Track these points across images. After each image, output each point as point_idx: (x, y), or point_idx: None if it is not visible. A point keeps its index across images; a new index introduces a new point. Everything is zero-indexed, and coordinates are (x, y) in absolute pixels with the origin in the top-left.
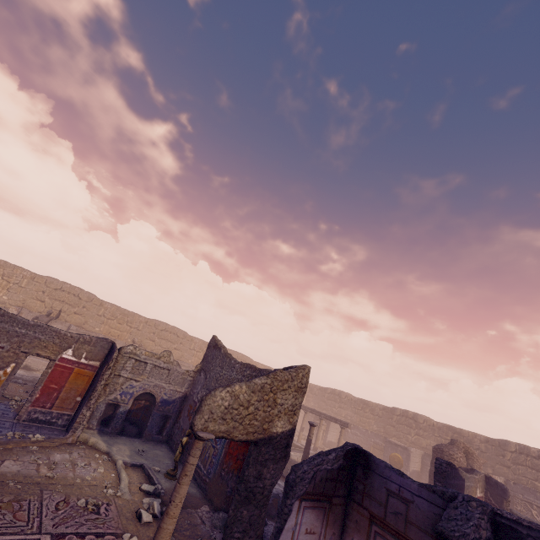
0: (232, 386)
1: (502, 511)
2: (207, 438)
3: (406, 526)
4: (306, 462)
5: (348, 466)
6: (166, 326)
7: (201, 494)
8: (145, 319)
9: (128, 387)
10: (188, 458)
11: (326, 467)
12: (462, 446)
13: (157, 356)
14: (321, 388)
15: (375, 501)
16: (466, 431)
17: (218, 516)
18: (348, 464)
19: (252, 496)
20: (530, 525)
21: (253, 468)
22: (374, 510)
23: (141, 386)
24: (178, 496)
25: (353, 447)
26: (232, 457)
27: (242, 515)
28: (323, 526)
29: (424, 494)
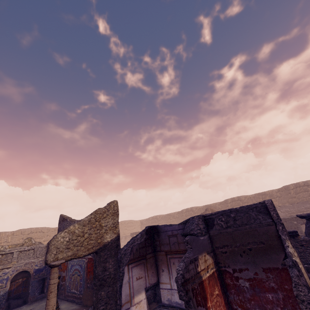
0: (68, 228)
1: (206, 214)
2: (59, 263)
3: (179, 245)
4: (125, 245)
5: (149, 237)
6: (31, 230)
7: (79, 307)
8: (11, 232)
9: (2, 275)
10: (50, 282)
11: (138, 243)
12: (210, 209)
13: (20, 245)
14: (147, 219)
15: (165, 245)
16: (212, 204)
17: (92, 309)
18: (149, 236)
19: (104, 282)
20: (215, 213)
21: (99, 267)
22: (166, 249)
23: (13, 269)
24: (49, 307)
25: (149, 227)
26: (91, 273)
27: (101, 296)
28: (146, 272)
29: (181, 227)
